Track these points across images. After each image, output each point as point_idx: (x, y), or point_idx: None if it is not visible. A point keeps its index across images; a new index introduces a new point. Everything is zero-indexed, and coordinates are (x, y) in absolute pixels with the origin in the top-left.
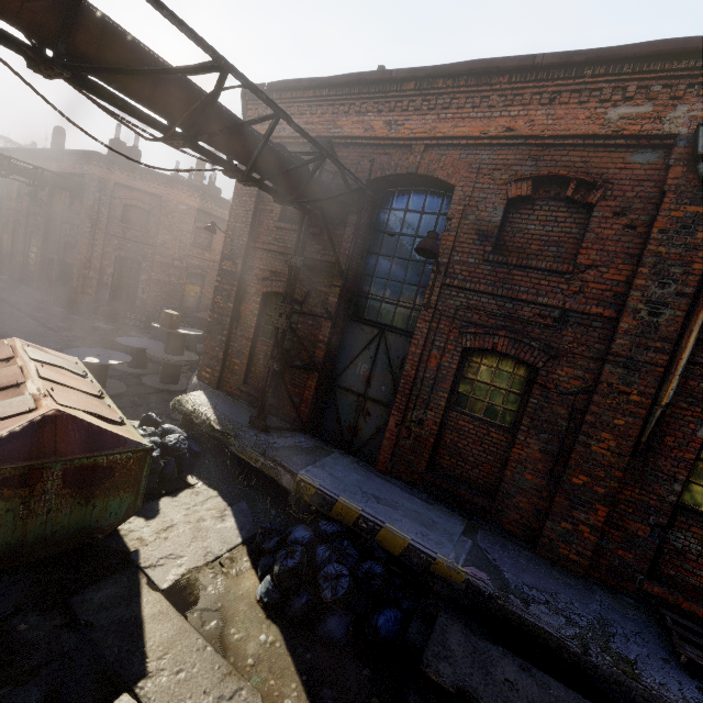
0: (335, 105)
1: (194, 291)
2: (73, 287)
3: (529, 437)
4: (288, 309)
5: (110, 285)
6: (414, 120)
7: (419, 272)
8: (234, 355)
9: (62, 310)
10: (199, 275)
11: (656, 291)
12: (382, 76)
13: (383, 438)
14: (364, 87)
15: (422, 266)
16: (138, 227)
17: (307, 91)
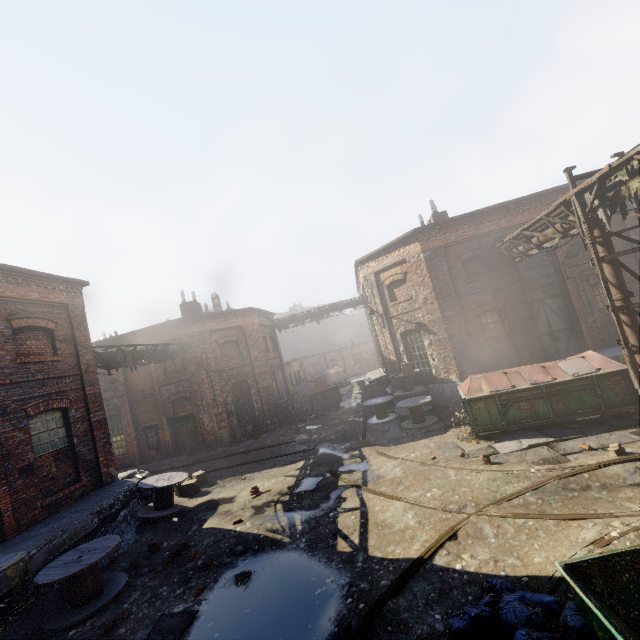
0: (474, 222)
1: (274, 386)
2: (206, 430)
3: (634, 300)
4: (526, 306)
5: (234, 411)
6: (518, 217)
7: (543, 271)
8: (479, 354)
9: (224, 448)
10: (271, 372)
11: (638, 238)
12: (500, 206)
13: (585, 337)
14: (488, 212)
15: (543, 268)
16: (235, 356)
17: (457, 221)
